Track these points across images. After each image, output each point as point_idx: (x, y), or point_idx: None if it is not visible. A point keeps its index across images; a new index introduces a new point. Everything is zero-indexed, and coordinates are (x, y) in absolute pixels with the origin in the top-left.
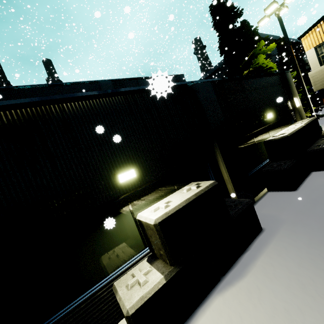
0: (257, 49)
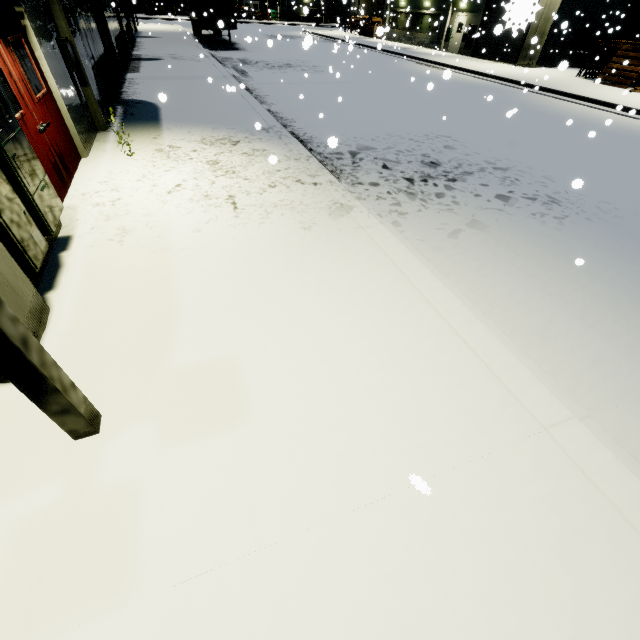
0: None
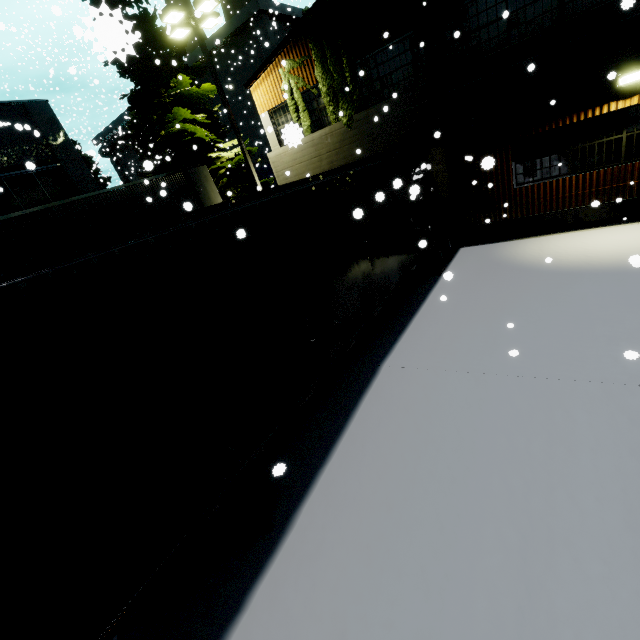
0: (182, 87)
